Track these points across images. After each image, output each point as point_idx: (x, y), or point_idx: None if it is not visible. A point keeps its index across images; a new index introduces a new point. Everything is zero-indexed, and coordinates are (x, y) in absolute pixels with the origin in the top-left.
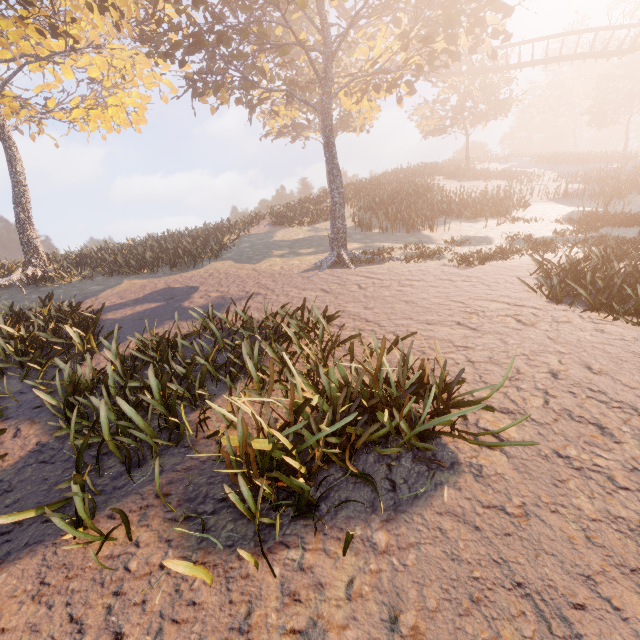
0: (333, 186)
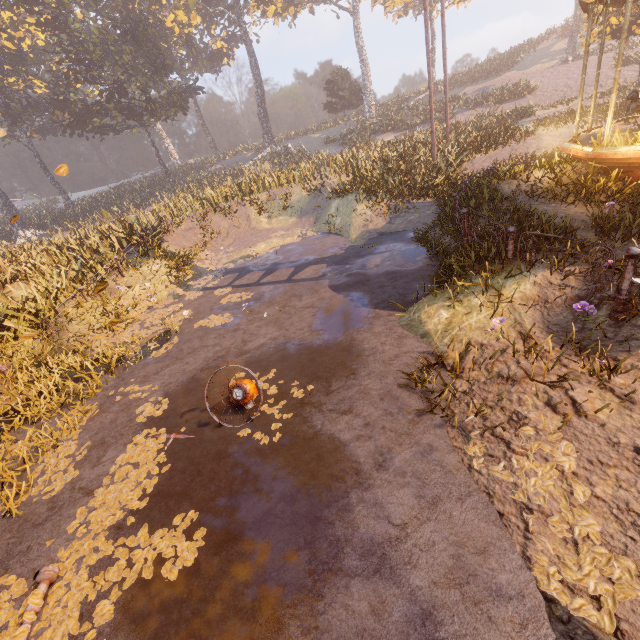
0: (574, 16)
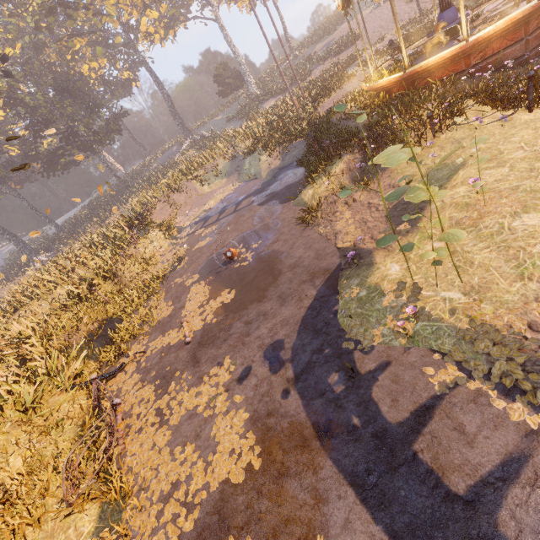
0: None
